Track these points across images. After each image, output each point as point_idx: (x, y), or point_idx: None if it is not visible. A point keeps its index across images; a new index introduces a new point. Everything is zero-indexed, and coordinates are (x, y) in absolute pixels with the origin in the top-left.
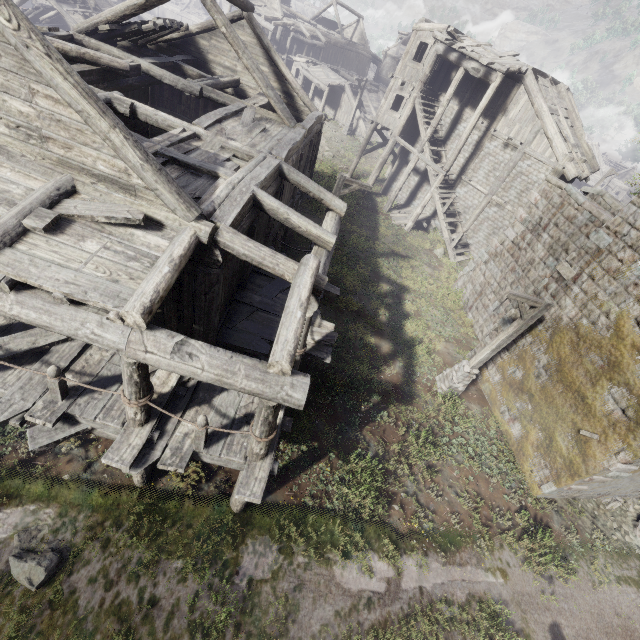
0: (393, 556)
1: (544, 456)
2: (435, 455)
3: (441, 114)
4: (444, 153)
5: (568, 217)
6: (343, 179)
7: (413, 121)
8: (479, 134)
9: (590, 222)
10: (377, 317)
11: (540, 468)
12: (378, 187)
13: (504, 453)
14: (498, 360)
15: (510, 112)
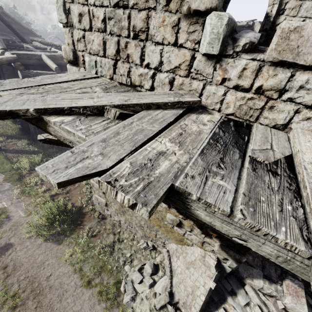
0: (5, 180)
1: None
2: None
3: None
4: None
5: None
6: None
7: None
8: None
9: None
10: None
11: None
12: None
13: None
14: None
15: None
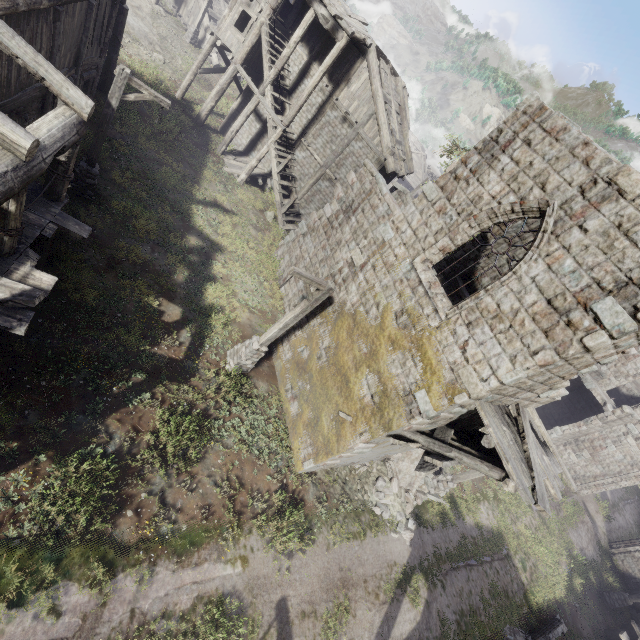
0: (102, 581)
1: (311, 435)
2: (202, 441)
3: (287, 56)
4: (288, 106)
5: (373, 205)
6: (124, 75)
7: (260, 54)
8: (323, 98)
9: (387, 214)
10: (172, 275)
11: (306, 446)
12: (217, 122)
13: (280, 432)
14: (292, 338)
15: (352, 85)
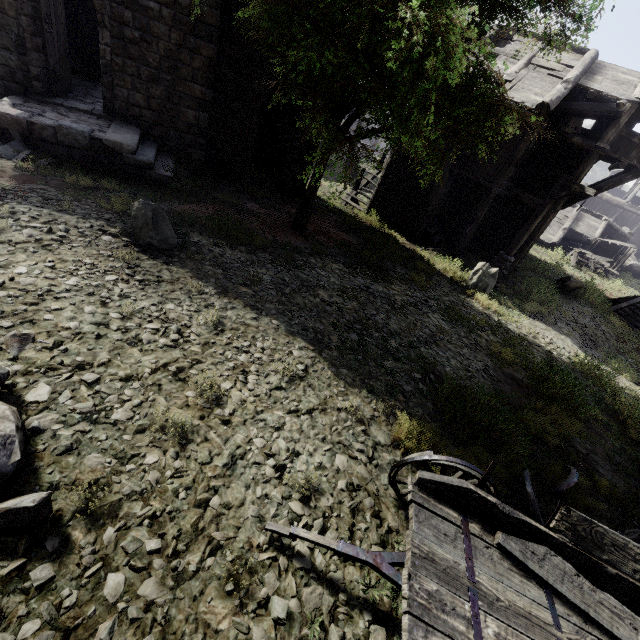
0: None
1: None
2: None
3: None
4: None
5: None
6: None
7: None
8: None
9: None
10: None
11: None
12: None
13: None
14: None
15: None
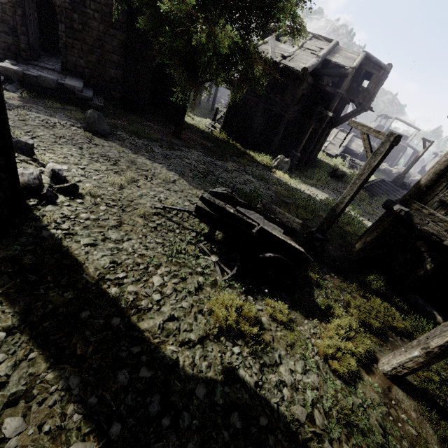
0: None
1: None
2: None
3: None
4: None
5: None
6: None
7: None
8: None
9: None
10: None
11: None
12: None
13: None
14: None
15: None
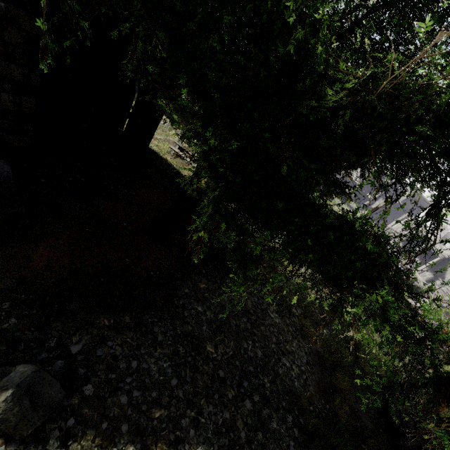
0: None
1: None
2: None
3: None
4: None
5: None
6: None
7: None
8: None
9: None
10: None
11: None
12: None
13: None
14: None
15: None
